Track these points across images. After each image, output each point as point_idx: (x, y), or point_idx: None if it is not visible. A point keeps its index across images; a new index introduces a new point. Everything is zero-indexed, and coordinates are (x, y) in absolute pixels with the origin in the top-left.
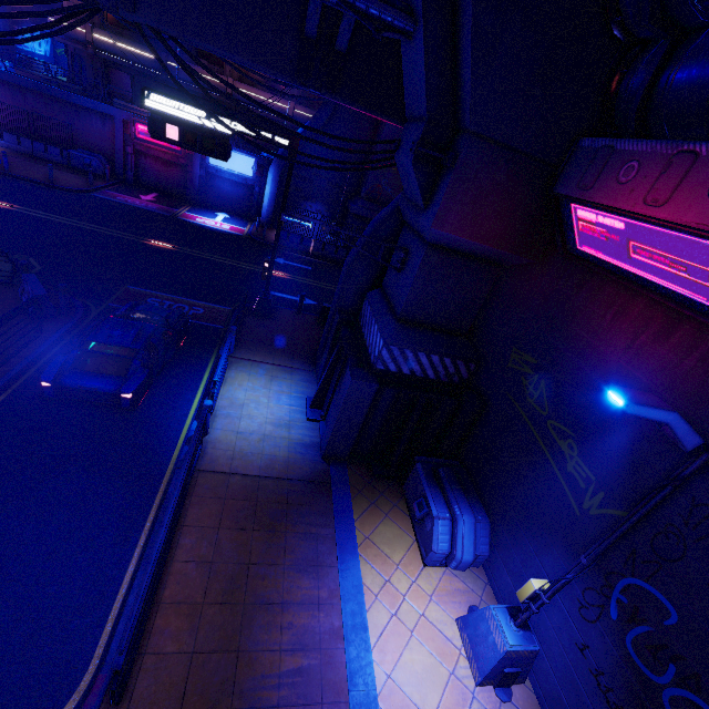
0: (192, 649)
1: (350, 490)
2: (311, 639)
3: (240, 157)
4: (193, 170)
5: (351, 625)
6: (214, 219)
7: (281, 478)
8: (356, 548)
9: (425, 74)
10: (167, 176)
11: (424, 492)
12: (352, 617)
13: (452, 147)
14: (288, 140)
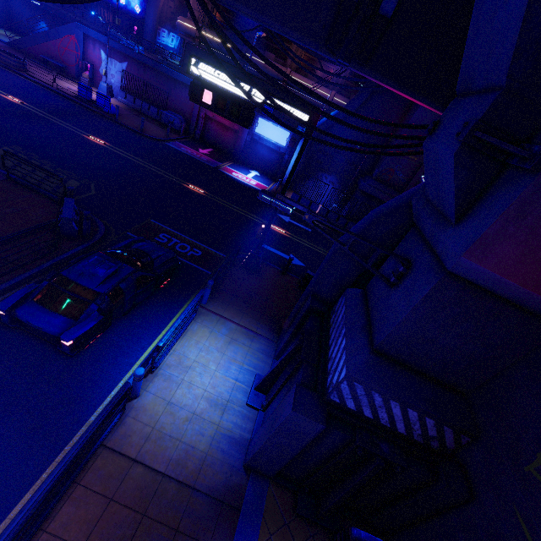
0: None
1: (260, 529)
2: None
3: (279, 130)
4: (242, 135)
5: None
6: (246, 175)
7: (187, 484)
8: None
9: (527, 8)
10: (223, 137)
11: None
12: None
13: (537, 138)
14: (309, 115)
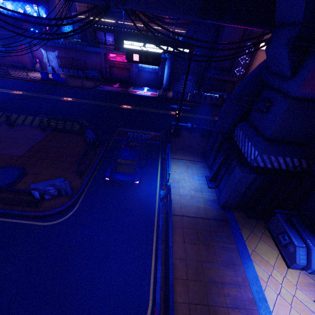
0: (188, 302)
1: (238, 224)
2: (240, 303)
3: None
4: (132, 69)
5: (258, 298)
6: (143, 91)
7: (204, 218)
8: (249, 256)
9: None
10: (122, 74)
11: (286, 230)
12: (257, 293)
13: None
14: (188, 49)
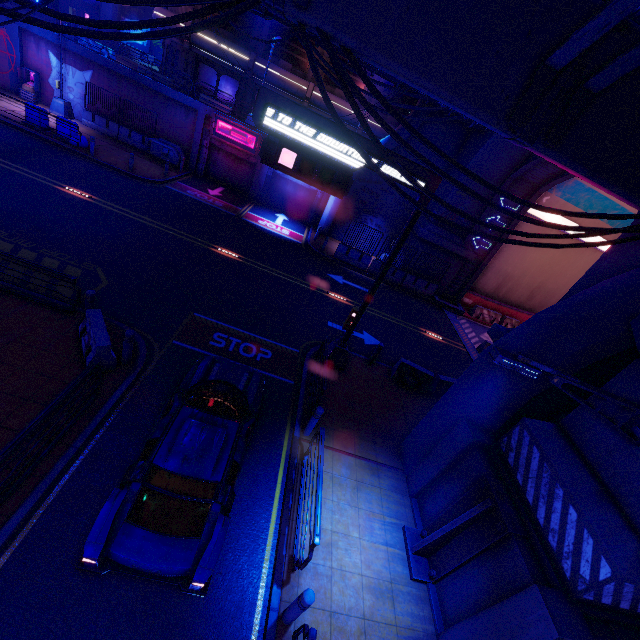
0: None
1: None
2: None
3: None
4: (261, 169)
5: None
6: (274, 222)
7: None
8: None
9: None
10: (235, 172)
11: None
12: None
13: None
14: (424, 182)
